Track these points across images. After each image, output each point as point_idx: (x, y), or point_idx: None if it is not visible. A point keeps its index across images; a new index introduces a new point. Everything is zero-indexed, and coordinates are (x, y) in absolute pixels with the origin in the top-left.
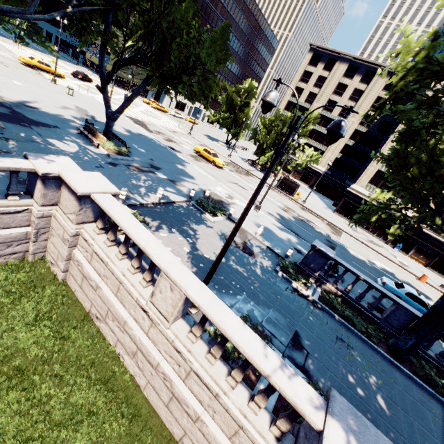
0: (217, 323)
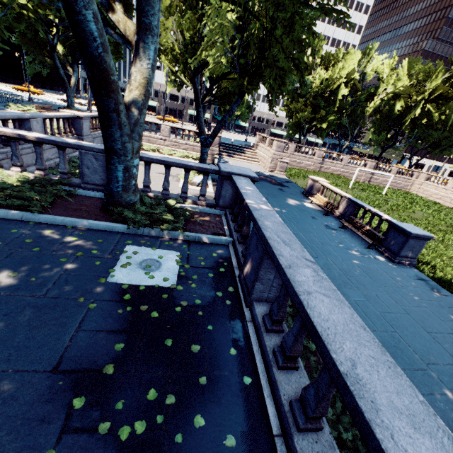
0: None
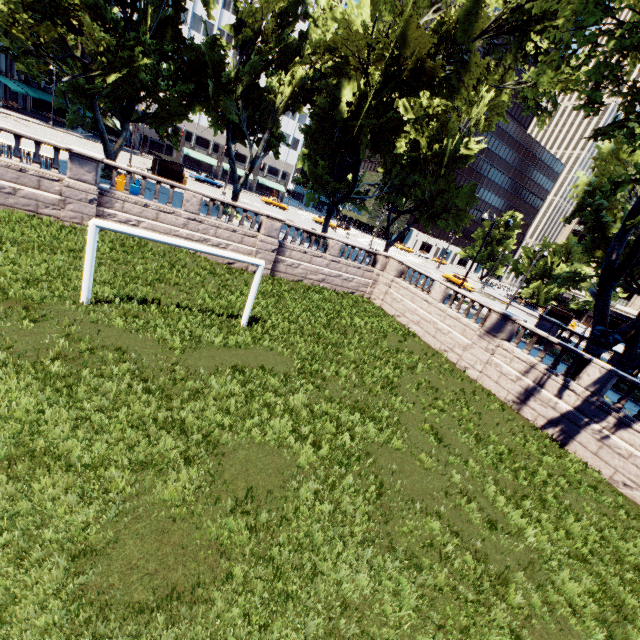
0: (458, 291)
